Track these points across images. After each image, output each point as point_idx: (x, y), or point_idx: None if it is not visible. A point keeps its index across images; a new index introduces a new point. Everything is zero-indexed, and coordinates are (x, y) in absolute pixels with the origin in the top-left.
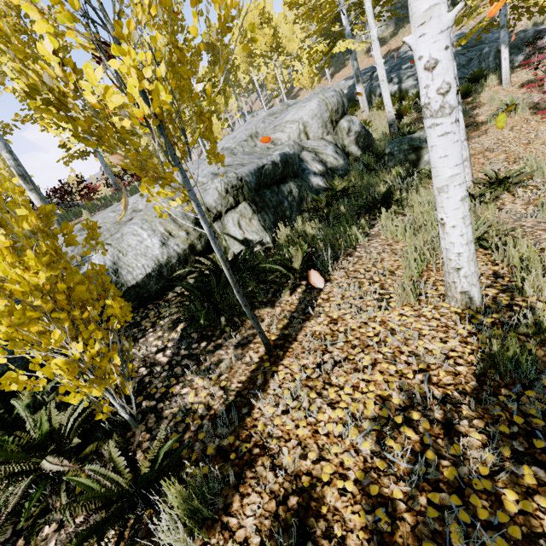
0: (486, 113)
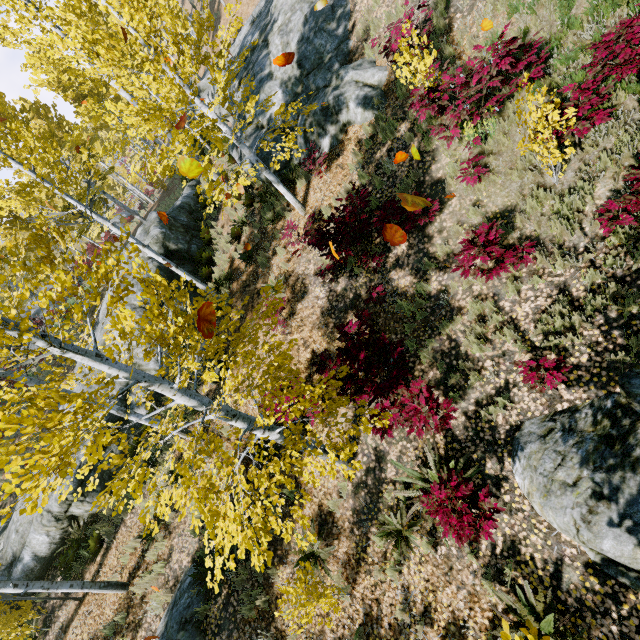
0: (275, 271)
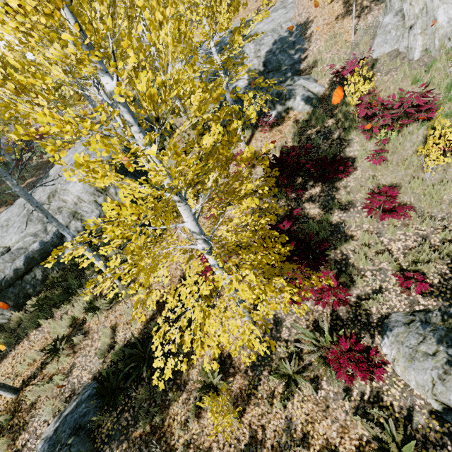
0: None
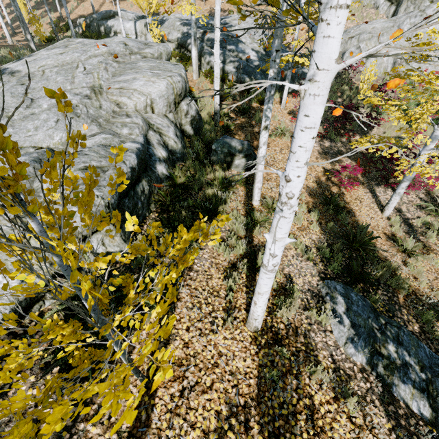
0: (271, 126)
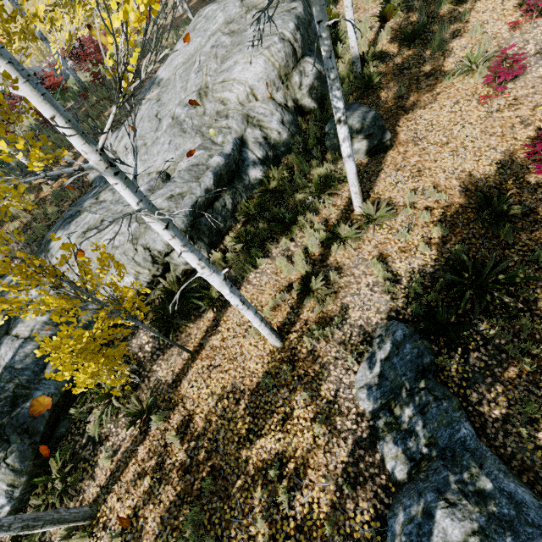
0: (459, 53)
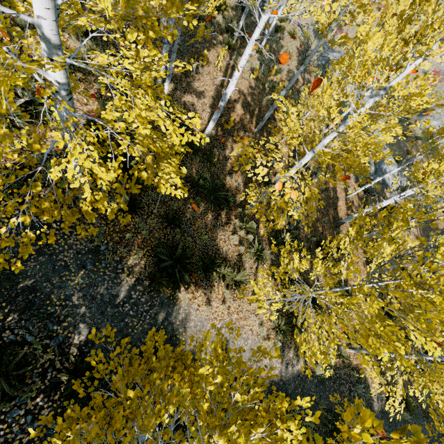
0: None
